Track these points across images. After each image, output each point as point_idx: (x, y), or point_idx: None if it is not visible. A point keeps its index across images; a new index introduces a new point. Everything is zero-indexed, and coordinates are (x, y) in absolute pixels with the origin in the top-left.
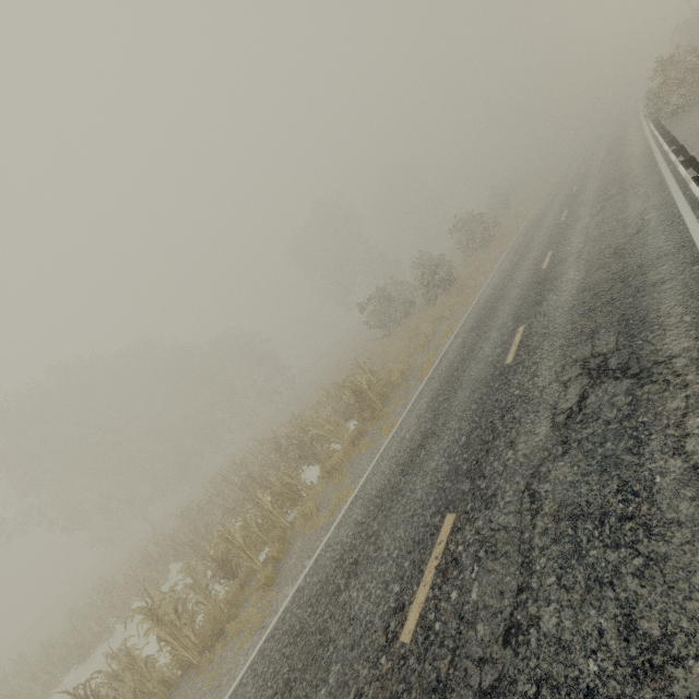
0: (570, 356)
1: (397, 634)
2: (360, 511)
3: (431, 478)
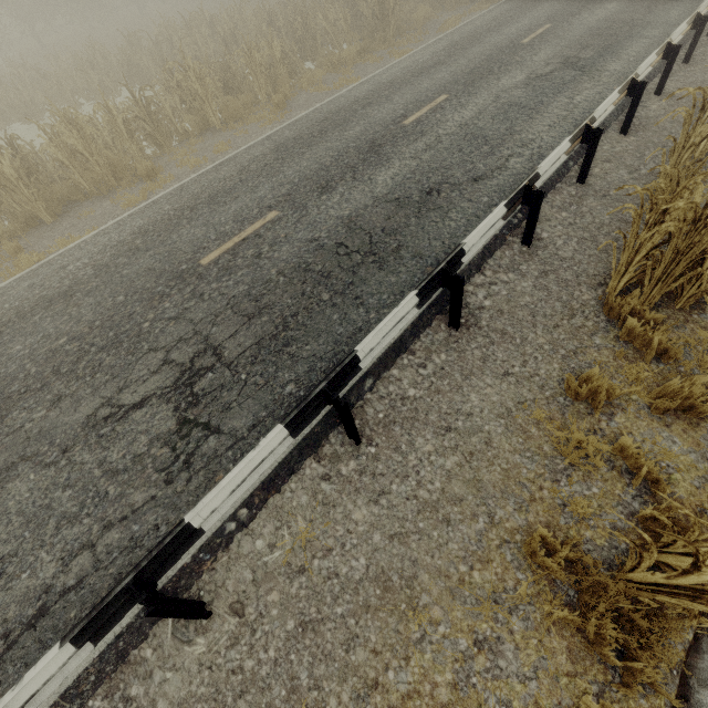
0: (563, 53)
1: (401, 122)
2: (372, 87)
3: (437, 82)
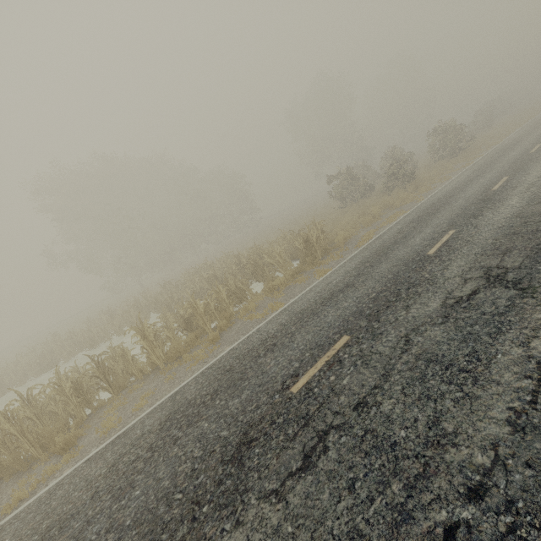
0: (480, 262)
1: (289, 386)
2: (286, 318)
3: (341, 312)
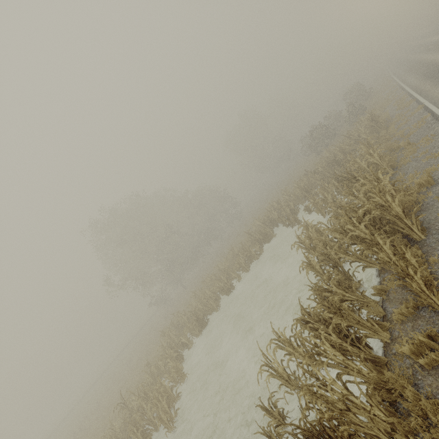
0: None
1: None
2: None
3: None
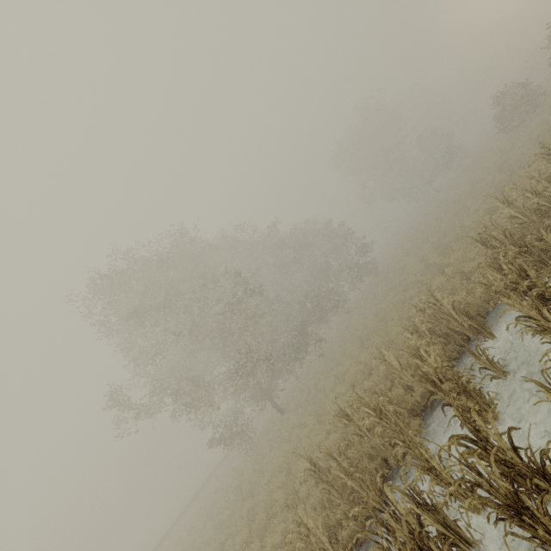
0: None
1: None
2: None
3: None
